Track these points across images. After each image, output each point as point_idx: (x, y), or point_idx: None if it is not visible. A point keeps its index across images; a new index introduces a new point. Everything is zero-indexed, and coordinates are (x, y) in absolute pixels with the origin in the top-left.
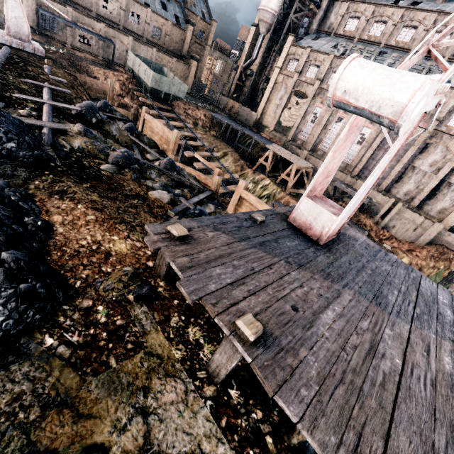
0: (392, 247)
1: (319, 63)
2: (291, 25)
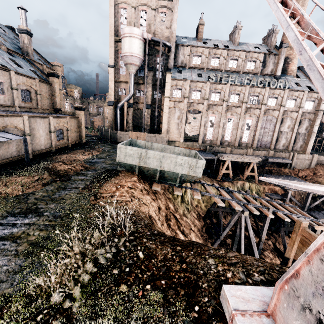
0: (305, 176)
1: (199, 88)
2: (161, 65)
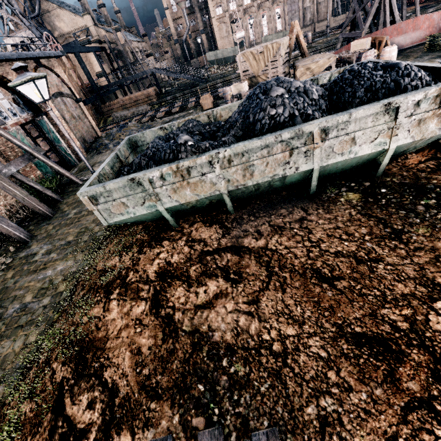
0: None
1: None
2: None
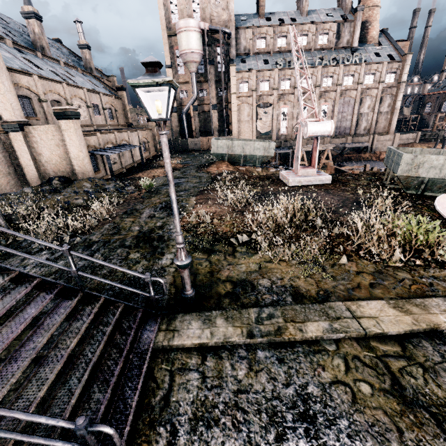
0: None
1: (267, 78)
2: (223, 58)
